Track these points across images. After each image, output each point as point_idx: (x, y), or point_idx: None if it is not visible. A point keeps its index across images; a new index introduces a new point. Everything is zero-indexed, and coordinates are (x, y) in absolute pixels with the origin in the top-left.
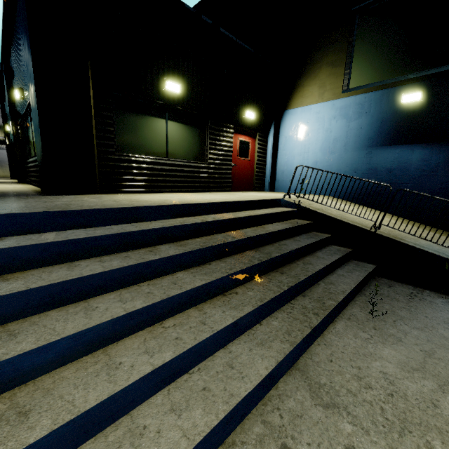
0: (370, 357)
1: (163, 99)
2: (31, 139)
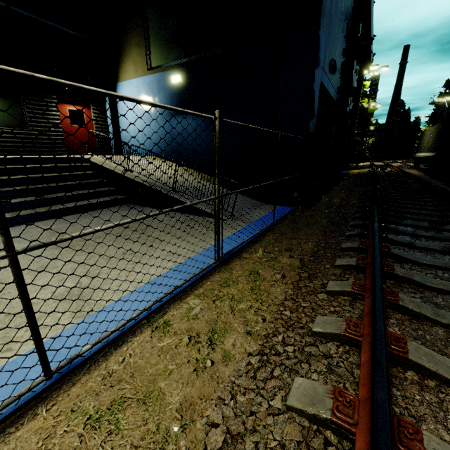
0: (34, 229)
1: None
2: None
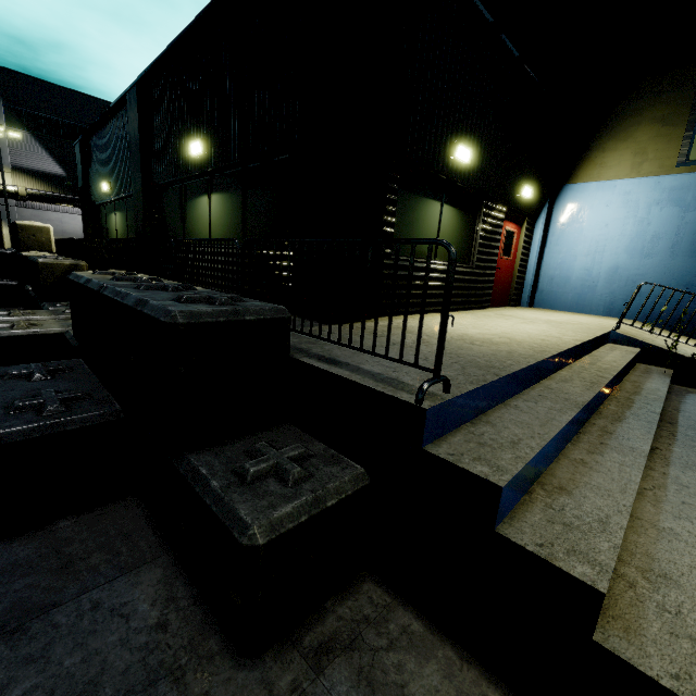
0: None
1: (446, 172)
2: (200, 217)
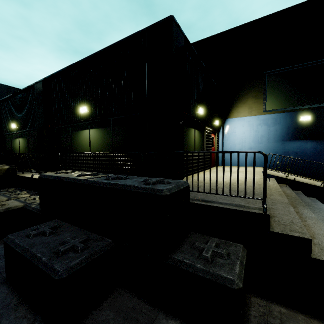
0: None
1: (196, 117)
2: (83, 139)
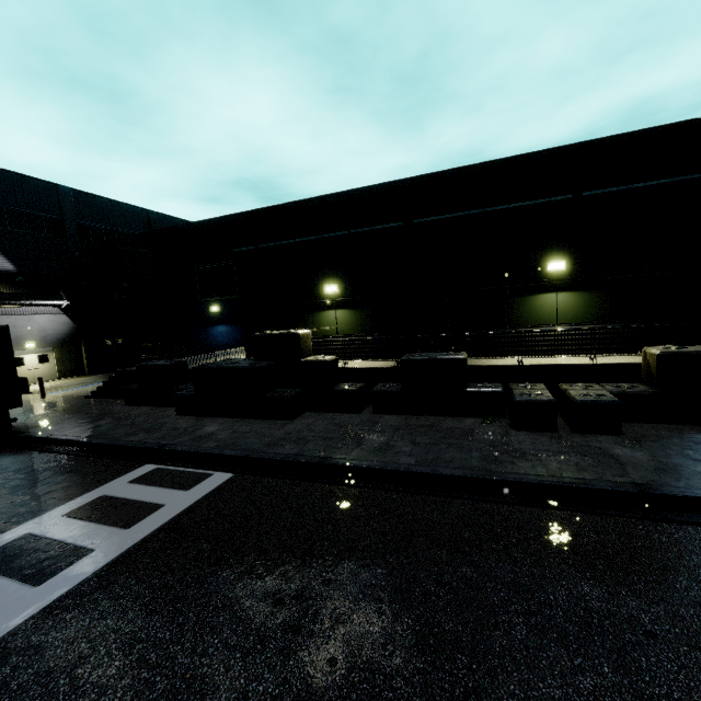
0: None
1: None
2: (539, 307)
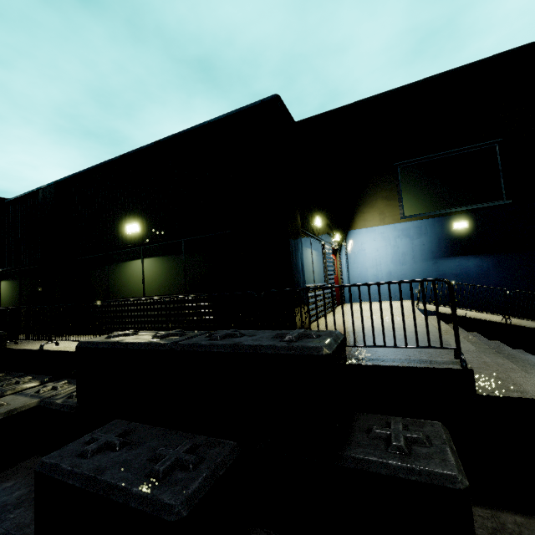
0: None
1: (312, 232)
2: (130, 276)
